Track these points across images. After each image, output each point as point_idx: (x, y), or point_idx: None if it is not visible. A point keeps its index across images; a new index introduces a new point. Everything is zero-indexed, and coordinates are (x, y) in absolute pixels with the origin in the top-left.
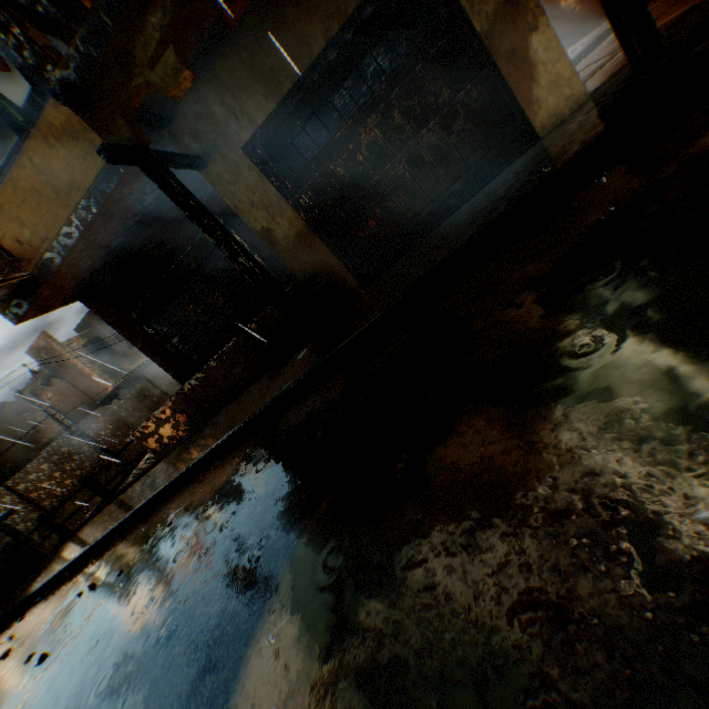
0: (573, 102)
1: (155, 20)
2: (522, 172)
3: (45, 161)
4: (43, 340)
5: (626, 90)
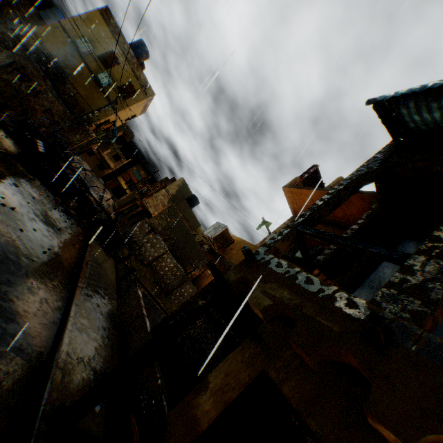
0: None
1: (287, 294)
2: None
3: None
4: None
5: None
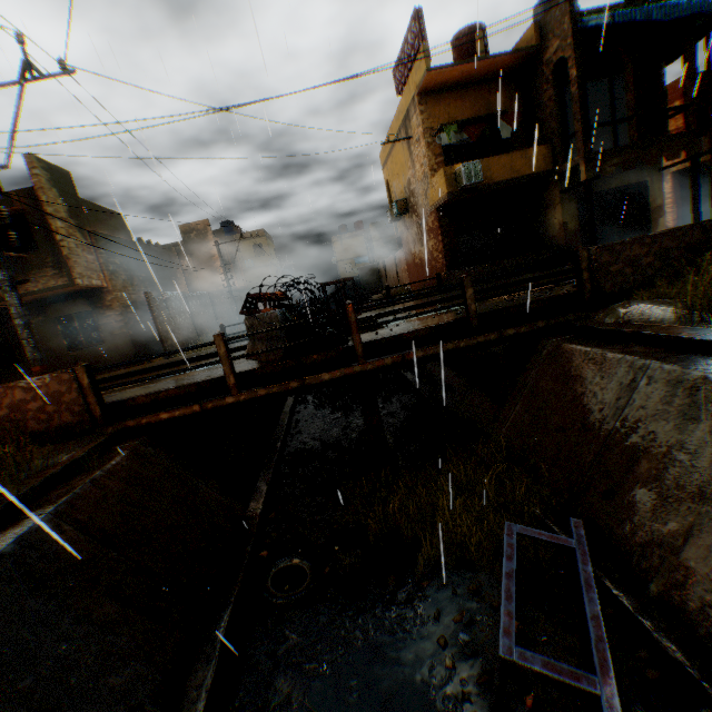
0: None
1: (615, 160)
2: None
3: (515, 160)
4: (202, 224)
5: None
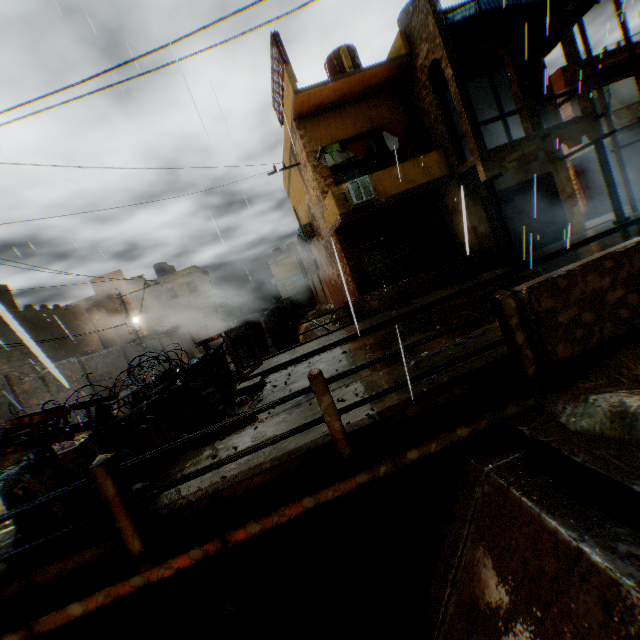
0: (581, 229)
1: (514, 155)
2: (576, 237)
3: (408, 169)
4: (115, 275)
5: (612, 223)
